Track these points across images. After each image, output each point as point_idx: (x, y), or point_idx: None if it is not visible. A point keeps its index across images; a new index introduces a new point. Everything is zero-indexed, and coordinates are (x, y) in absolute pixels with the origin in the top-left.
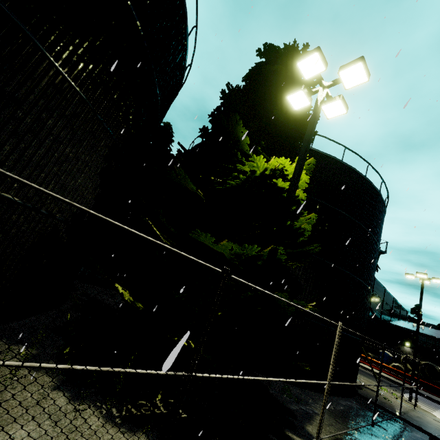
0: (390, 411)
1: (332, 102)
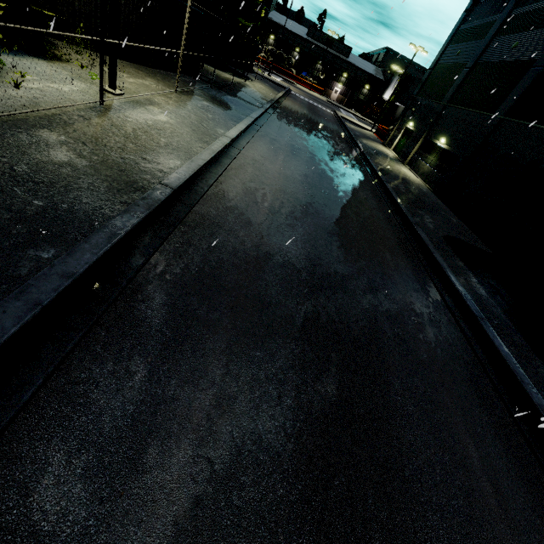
0: (264, 77)
1: None
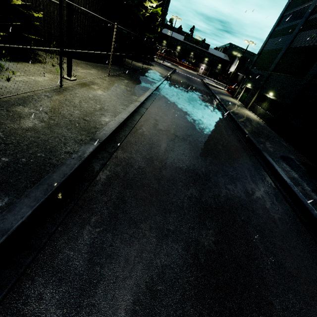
0: (161, 63)
1: None
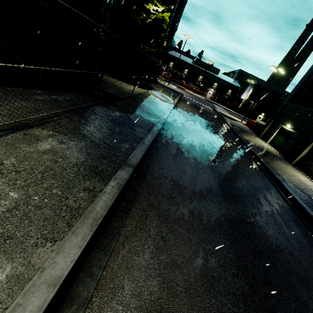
0: (165, 86)
1: None
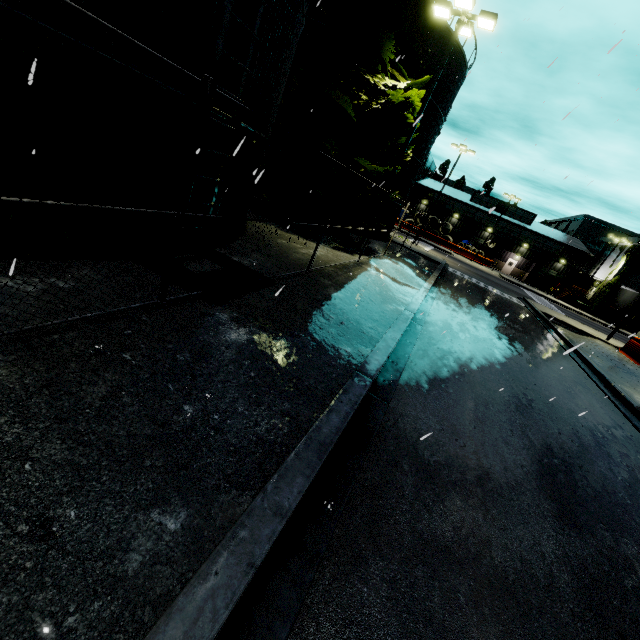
0: (405, 247)
1: (465, 27)
